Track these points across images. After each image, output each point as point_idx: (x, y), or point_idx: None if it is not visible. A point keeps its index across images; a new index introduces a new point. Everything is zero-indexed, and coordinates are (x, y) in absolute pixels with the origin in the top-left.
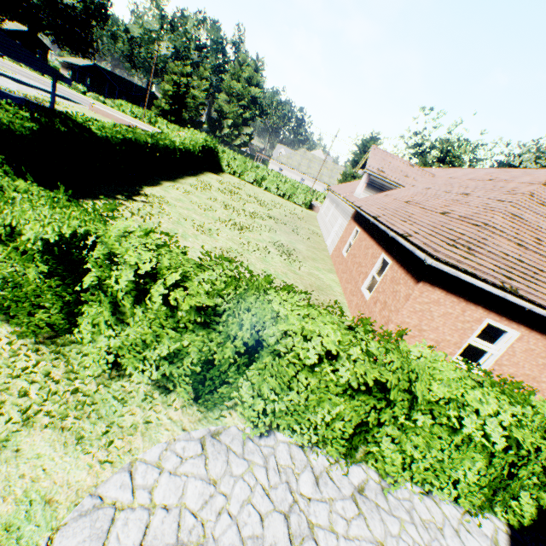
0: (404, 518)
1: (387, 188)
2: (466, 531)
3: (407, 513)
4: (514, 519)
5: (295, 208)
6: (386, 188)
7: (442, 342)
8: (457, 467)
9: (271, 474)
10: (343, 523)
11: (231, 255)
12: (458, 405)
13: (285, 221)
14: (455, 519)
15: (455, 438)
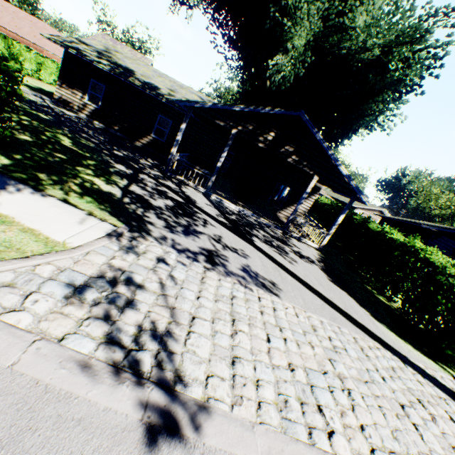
0: None
1: None
2: None
3: None
4: None
5: None
6: None
7: None
8: None
9: None
10: None
11: None
12: None
13: None
14: None
15: None
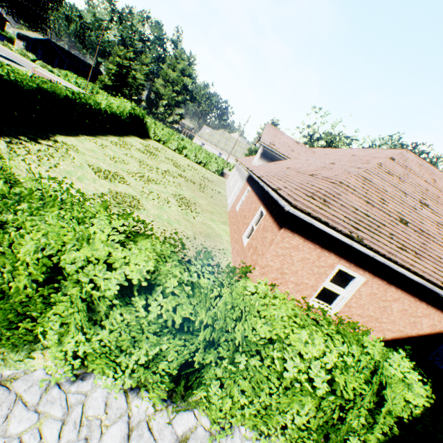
0: None
1: (277, 159)
2: None
3: None
4: None
5: (208, 173)
6: (277, 158)
7: (301, 285)
8: (282, 413)
9: (67, 430)
10: None
11: (127, 200)
12: (285, 346)
13: (195, 181)
14: None
15: (284, 380)
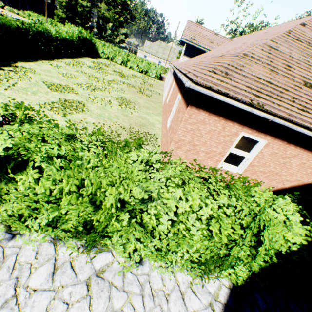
0: (135, 291)
1: (199, 53)
2: (192, 293)
3: (140, 286)
4: (233, 279)
5: (149, 79)
6: (198, 53)
7: (210, 153)
8: (169, 254)
9: (1, 273)
10: (62, 308)
11: (74, 105)
12: (164, 203)
13: (136, 86)
14: (185, 283)
15: (172, 229)
